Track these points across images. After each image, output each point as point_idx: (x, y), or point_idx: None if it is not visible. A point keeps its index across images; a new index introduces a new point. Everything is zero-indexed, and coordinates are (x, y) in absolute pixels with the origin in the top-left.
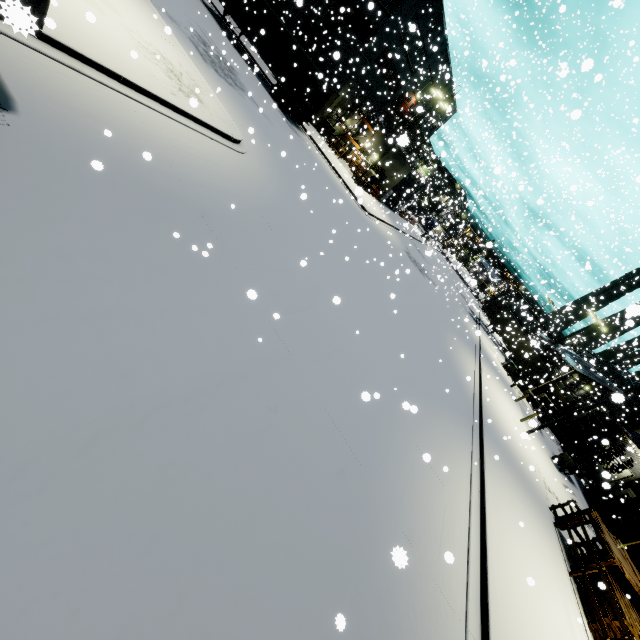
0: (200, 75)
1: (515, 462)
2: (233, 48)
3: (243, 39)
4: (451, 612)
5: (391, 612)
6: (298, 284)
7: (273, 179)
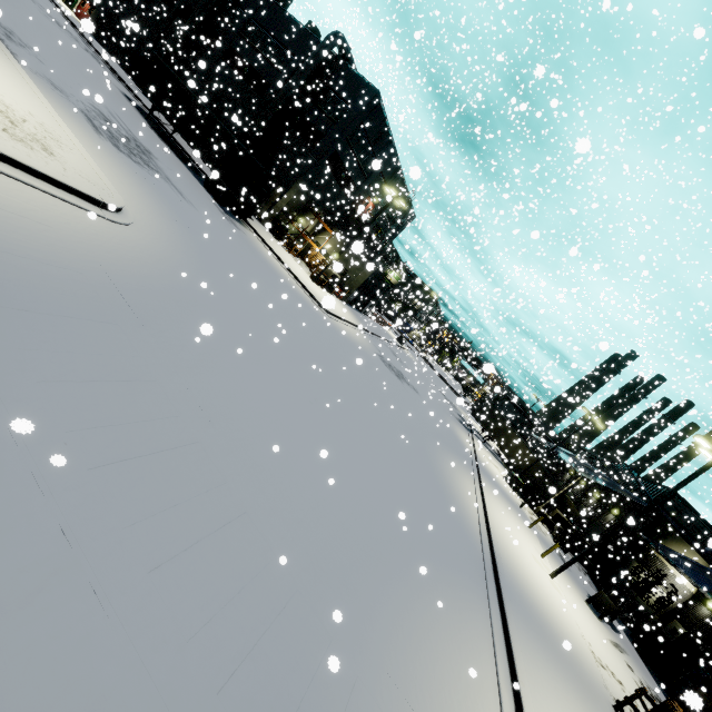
0: (70, 134)
1: (553, 637)
2: (160, 140)
3: (179, 138)
4: None
5: None
6: (171, 403)
7: (173, 260)
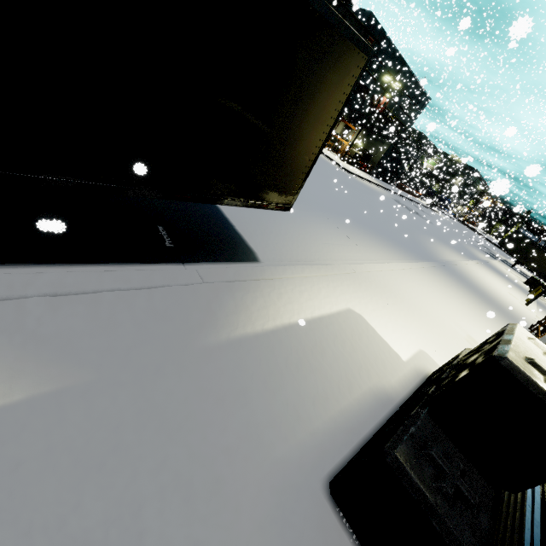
0: None
1: (481, 292)
2: None
3: None
4: (323, 254)
5: (266, 223)
6: None
7: None
